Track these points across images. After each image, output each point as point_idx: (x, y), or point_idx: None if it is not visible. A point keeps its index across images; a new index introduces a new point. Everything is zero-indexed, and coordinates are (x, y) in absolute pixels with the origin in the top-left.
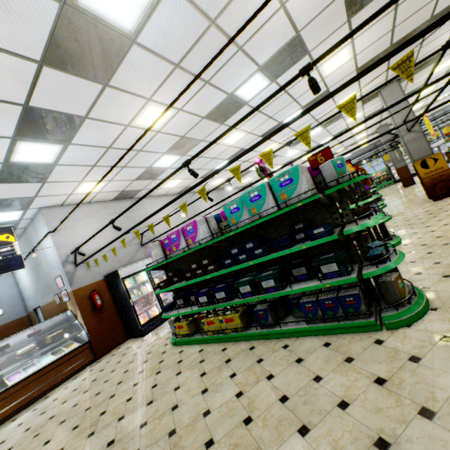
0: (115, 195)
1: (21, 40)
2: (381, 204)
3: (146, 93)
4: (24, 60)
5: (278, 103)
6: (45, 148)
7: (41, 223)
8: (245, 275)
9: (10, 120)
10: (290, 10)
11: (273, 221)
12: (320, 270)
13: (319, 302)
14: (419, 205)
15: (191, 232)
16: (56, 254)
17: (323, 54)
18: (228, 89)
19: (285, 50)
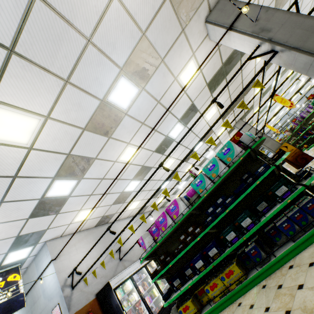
0: (97, 221)
1: (79, 119)
2: None
3: (127, 140)
4: (77, 128)
5: (189, 138)
6: (68, 183)
7: (45, 255)
8: (223, 230)
9: (57, 165)
10: (188, 94)
11: (225, 183)
12: (276, 195)
13: (291, 218)
14: None
15: (174, 209)
16: (56, 280)
17: (219, 93)
18: (165, 133)
19: (188, 111)
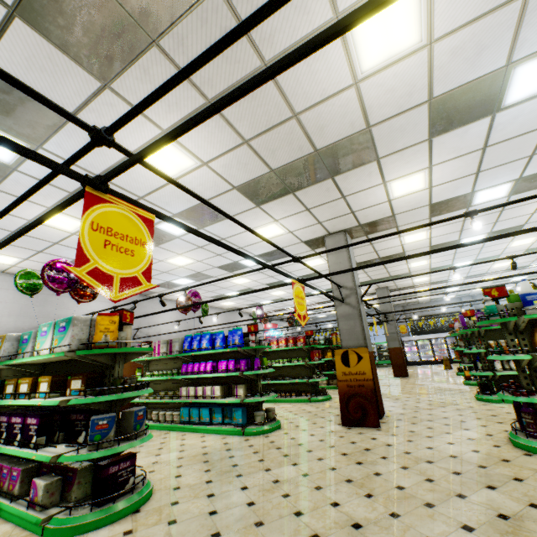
0: None
1: None
2: (324, 394)
3: None
4: None
5: None
6: None
7: None
8: None
9: None
10: None
11: None
12: None
13: None
14: (328, 422)
15: None
16: None
17: None
18: None
19: None
